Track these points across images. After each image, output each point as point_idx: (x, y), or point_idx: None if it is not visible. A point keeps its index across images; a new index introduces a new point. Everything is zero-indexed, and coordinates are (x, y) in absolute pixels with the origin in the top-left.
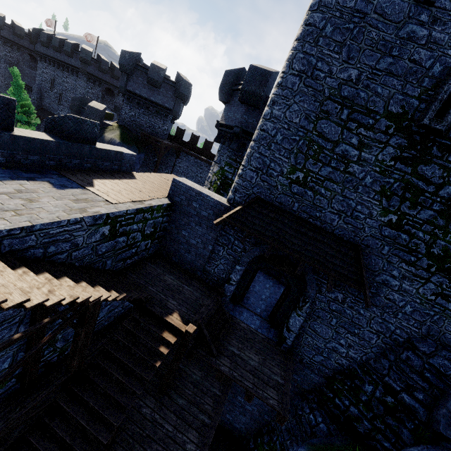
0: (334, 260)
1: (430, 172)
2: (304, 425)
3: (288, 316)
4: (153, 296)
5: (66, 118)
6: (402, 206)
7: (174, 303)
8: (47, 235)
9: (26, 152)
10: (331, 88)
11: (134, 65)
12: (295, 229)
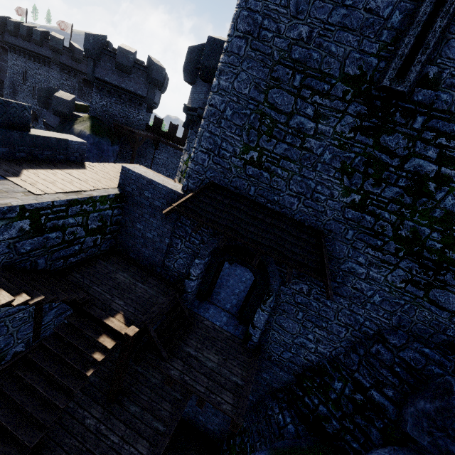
0: (293, 248)
1: (394, 142)
2: (272, 427)
3: (255, 311)
4: (97, 296)
5: None
6: (365, 184)
7: (120, 303)
8: None
9: None
10: (281, 50)
11: (101, 49)
12: (252, 216)
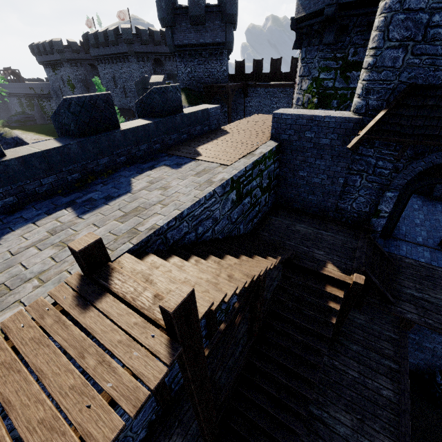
0: None
1: None
2: None
3: None
4: (296, 250)
5: (151, 93)
6: None
7: (321, 253)
8: (193, 217)
9: (136, 144)
10: None
11: (173, 11)
12: None
